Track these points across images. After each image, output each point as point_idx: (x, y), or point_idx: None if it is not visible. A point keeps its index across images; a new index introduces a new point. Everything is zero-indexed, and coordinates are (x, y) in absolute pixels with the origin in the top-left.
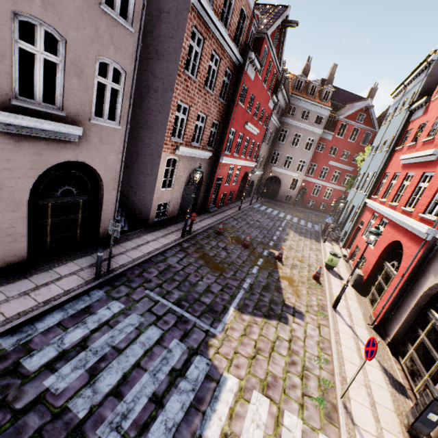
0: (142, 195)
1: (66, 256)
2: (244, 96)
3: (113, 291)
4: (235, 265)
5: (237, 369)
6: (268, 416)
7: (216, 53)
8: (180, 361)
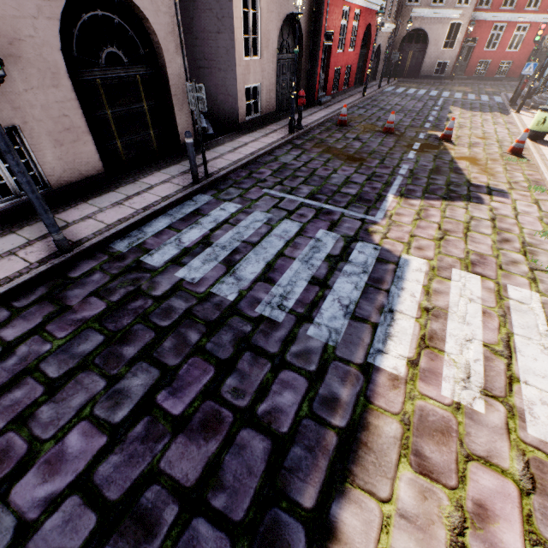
0: (219, 76)
1: (149, 168)
2: None
3: (221, 195)
4: (379, 153)
5: (421, 251)
6: (483, 291)
7: None
8: (335, 248)
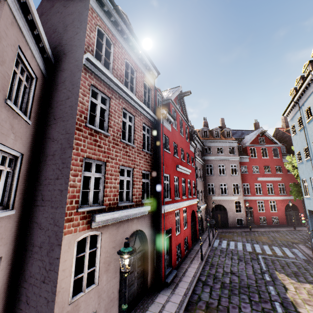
0: None
1: None
2: (168, 144)
3: None
4: None
5: None
6: None
7: (128, 111)
8: None
